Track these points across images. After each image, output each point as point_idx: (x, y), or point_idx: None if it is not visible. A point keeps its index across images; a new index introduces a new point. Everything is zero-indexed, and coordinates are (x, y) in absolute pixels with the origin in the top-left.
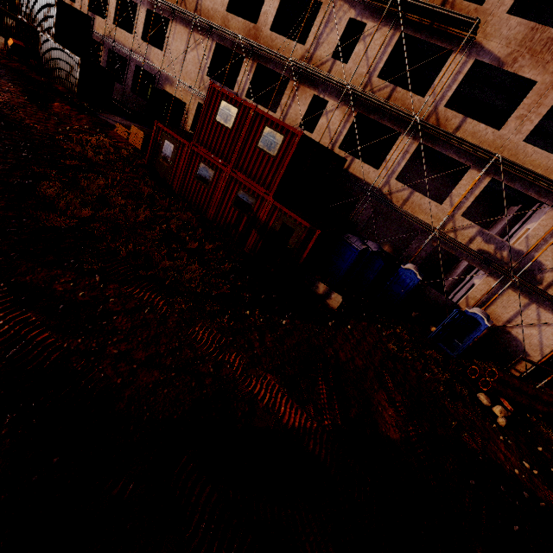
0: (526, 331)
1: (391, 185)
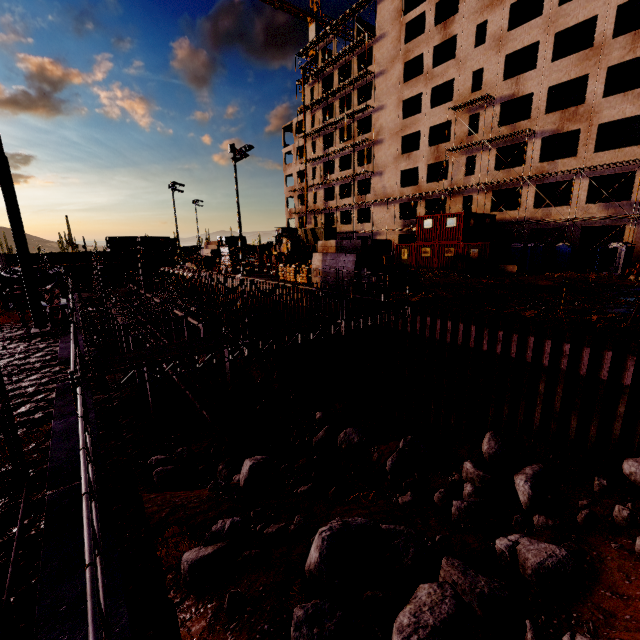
0: None
1: (532, 213)
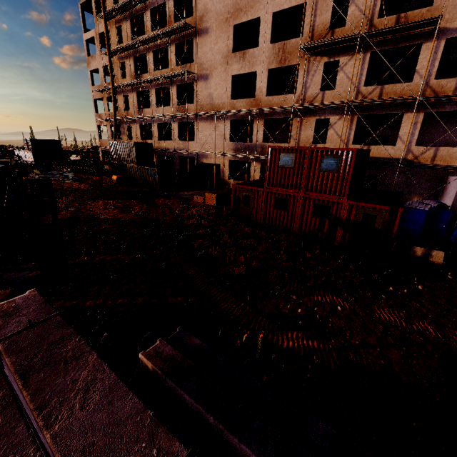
0: None
1: (413, 151)
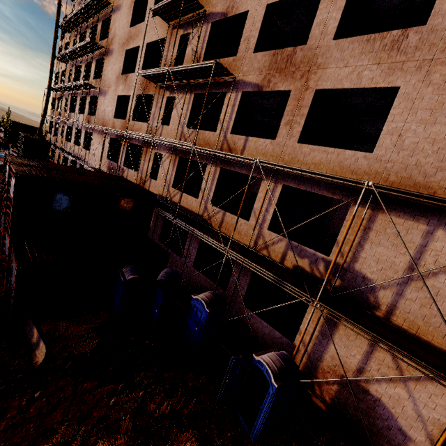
0: (389, 389)
1: (209, 210)
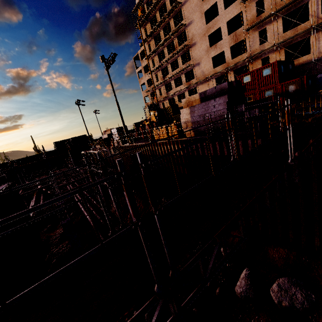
0: None
1: None
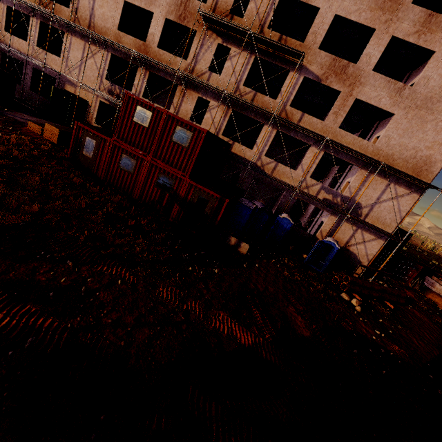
0: (358, 247)
1: (262, 159)
